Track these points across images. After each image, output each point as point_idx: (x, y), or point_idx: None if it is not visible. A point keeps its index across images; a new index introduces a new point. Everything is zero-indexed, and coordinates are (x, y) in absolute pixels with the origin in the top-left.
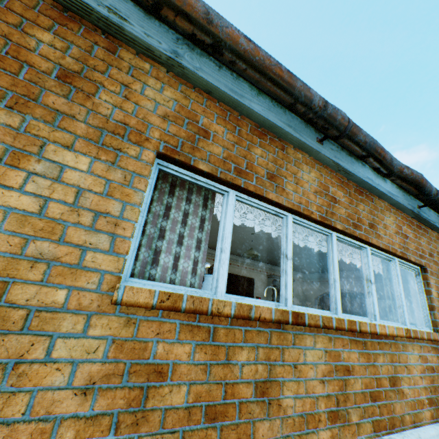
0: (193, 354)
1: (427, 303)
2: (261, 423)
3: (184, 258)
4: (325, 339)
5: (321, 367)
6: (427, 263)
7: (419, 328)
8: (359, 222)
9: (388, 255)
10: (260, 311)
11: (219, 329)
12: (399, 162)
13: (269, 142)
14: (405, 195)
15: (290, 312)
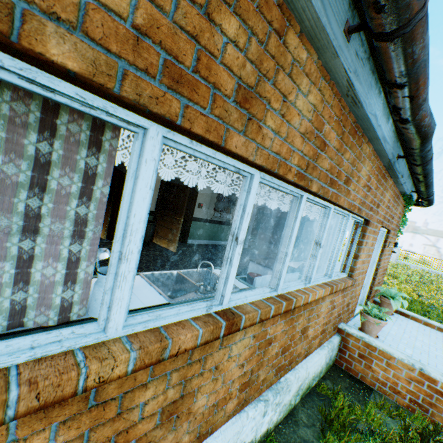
0: (54, 436)
1: (354, 252)
2: (164, 440)
3: (45, 260)
4: (257, 326)
5: (245, 354)
6: (372, 215)
7: (339, 276)
8: (337, 177)
9: (346, 212)
10: (180, 344)
11: (106, 386)
12: (428, 105)
13: (260, 4)
14: (395, 141)
15: (224, 325)
